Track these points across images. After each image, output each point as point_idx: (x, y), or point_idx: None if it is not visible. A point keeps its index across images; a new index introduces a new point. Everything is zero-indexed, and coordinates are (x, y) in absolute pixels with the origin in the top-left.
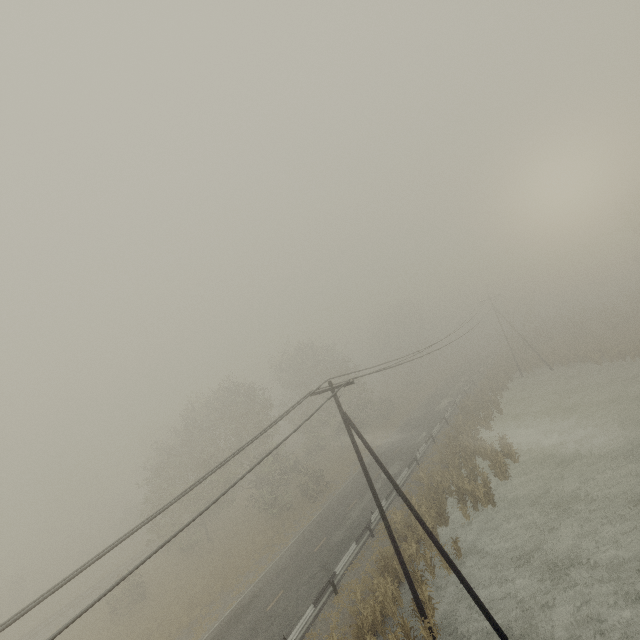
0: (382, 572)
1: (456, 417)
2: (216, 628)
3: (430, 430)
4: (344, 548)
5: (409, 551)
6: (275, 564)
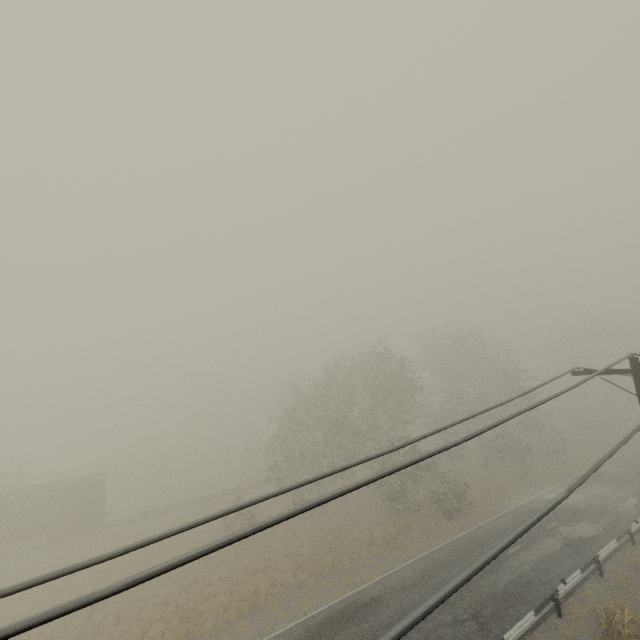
0: None
1: None
2: (325, 611)
3: None
4: (508, 607)
5: None
6: (399, 572)
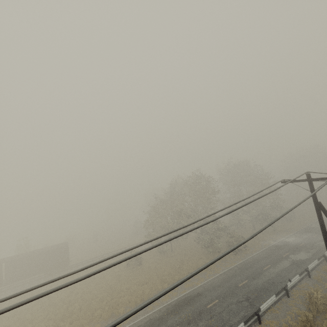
0: None
1: None
2: (176, 300)
3: None
4: (263, 294)
5: None
6: (211, 281)
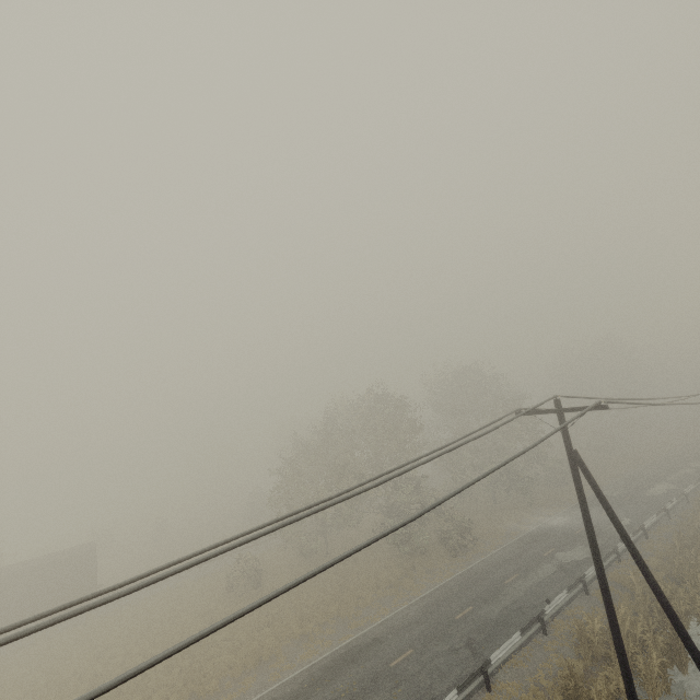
0: (567, 694)
1: (691, 513)
2: (329, 656)
3: (637, 519)
4: (500, 632)
5: (615, 683)
6: (402, 612)
